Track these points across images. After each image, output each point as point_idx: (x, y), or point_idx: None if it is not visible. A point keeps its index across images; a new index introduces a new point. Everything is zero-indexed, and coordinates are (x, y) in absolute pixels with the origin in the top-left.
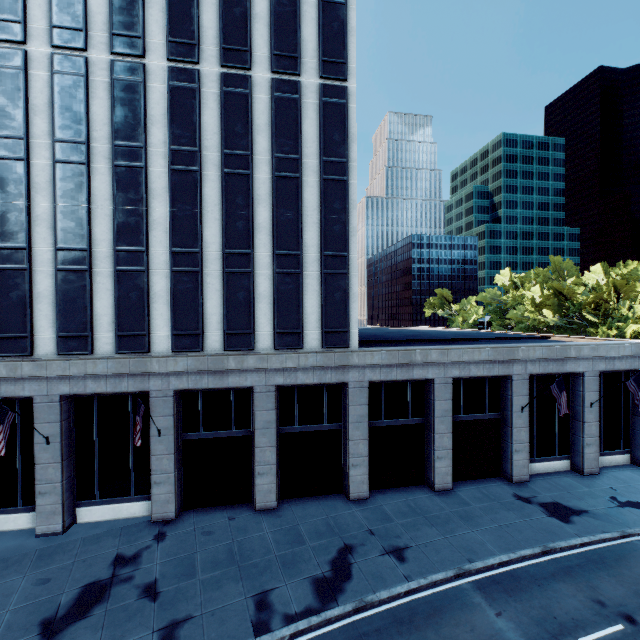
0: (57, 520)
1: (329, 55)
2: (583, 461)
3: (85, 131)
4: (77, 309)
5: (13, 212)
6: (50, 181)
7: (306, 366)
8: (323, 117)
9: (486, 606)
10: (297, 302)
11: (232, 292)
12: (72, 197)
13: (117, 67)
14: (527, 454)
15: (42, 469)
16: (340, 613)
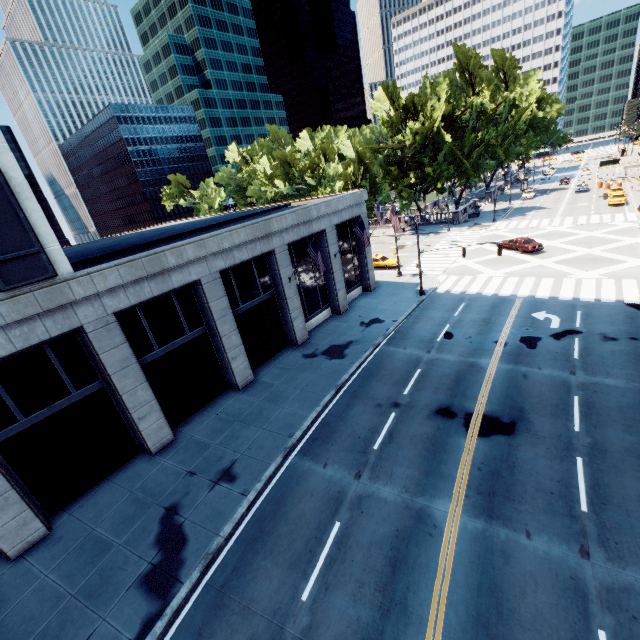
0: None
1: None
2: (339, 304)
3: None
4: None
5: None
6: None
7: None
8: None
9: (315, 466)
10: None
11: None
12: None
13: None
14: (303, 317)
15: None
16: (188, 590)
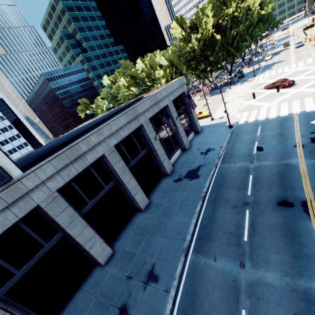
0: None
1: None
2: (184, 145)
3: None
4: None
5: None
6: None
7: None
8: None
9: (208, 260)
10: None
11: None
12: None
13: None
14: (167, 158)
15: None
16: None
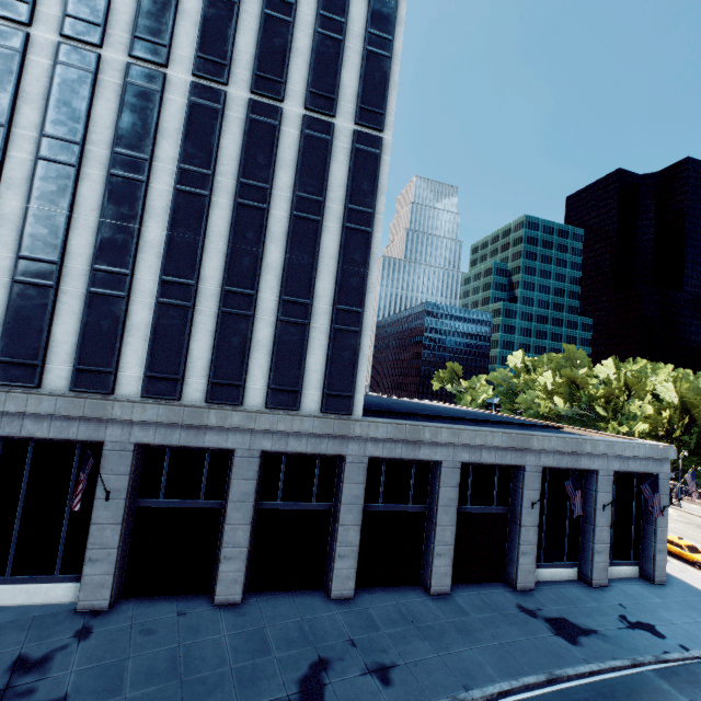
0: None
1: (368, 103)
2: (592, 570)
3: (82, 131)
4: (30, 331)
5: None
6: (27, 178)
7: (300, 431)
8: (354, 163)
9: None
10: (299, 356)
11: (226, 335)
12: (51, 200)
13: (133, 71)
14: (534, 558)
15: None
16: None
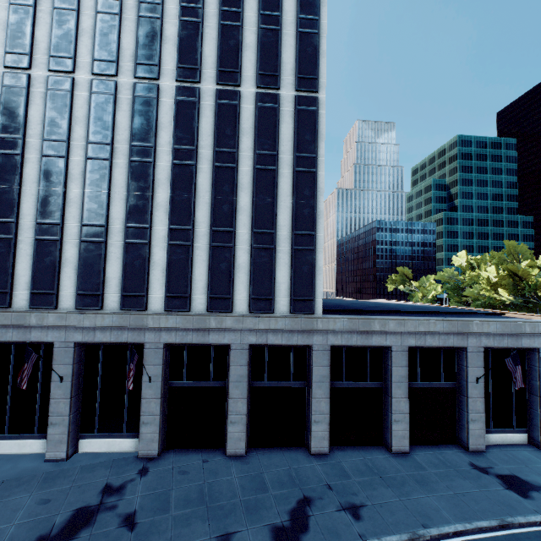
0: (63, 448)
1: (304, 73)
2: None
3: (111, 135)
4: (93, 273)
5: (53, 196)
6: (82, 173)
7: (276, 328)
8: (297, 121)
9: None
10: (270, 273)
11: (216, 263)
12: (97, 185)
13: (138, 87)
14: (483, 424)
15: (55, 403)
16: None
